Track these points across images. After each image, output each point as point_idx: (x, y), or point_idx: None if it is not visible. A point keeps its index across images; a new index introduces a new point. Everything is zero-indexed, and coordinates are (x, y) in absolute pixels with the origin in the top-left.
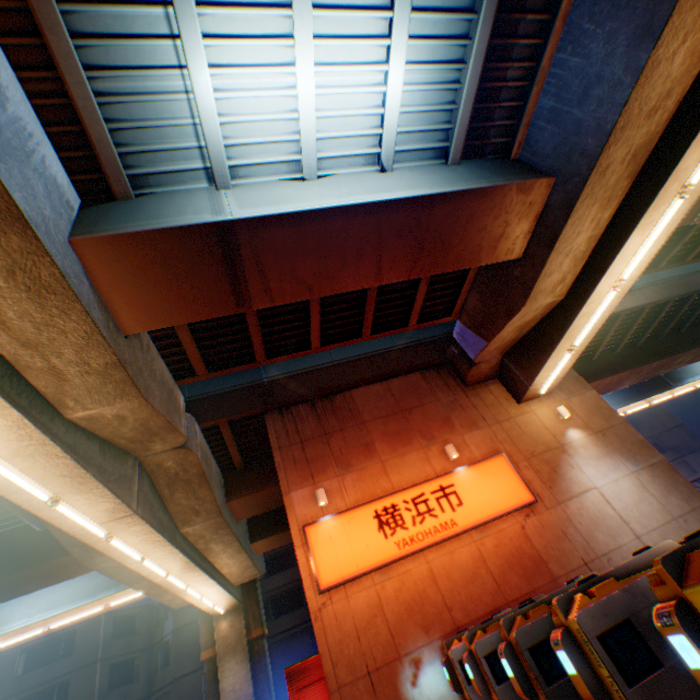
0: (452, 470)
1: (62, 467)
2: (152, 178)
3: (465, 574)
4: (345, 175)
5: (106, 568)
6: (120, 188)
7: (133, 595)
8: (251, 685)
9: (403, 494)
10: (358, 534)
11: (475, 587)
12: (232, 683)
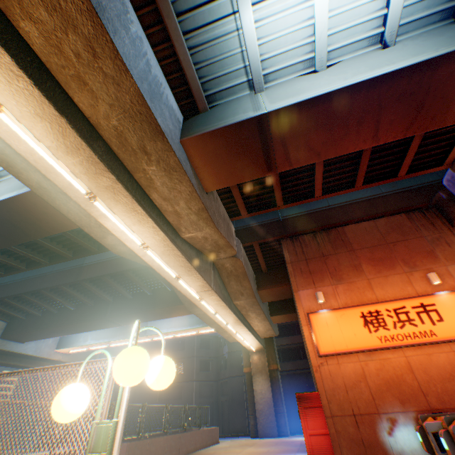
0: (433, 293)
1: (181, 262)
2: (217, 95)
3: (441, 374)
4: (349, 60)
5: (198, 314)
6: (201, 105)
7: (210, 330)
8: (270, 393)
9: (384, 305)
10: (346, 325)
11: (450, 386)
12: (260, 389)
